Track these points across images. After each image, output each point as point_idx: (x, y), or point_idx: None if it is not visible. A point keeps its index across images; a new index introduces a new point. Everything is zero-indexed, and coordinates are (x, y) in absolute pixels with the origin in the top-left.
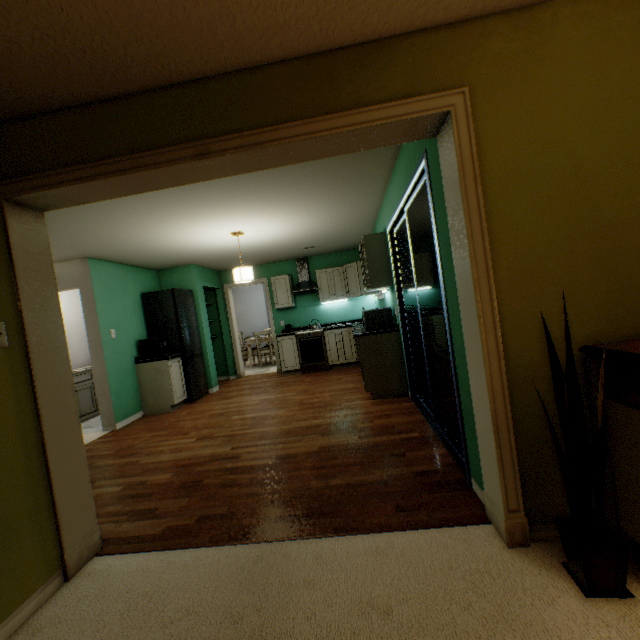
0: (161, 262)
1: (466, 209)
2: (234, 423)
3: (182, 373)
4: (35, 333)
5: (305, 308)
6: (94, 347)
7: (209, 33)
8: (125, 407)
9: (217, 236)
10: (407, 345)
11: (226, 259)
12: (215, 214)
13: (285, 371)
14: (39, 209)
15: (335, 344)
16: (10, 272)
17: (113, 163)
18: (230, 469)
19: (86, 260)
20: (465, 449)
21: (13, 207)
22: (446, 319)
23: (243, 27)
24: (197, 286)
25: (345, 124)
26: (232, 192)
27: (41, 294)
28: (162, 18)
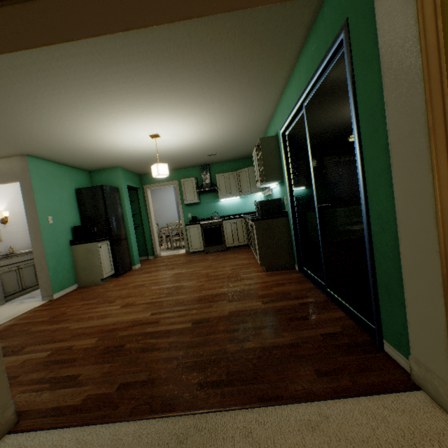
0: (92, 163)
1: (423, 45)
2: (153, 292)
3: (110, 253)
4: None
5: (207, 204)
6: (33, 231)
7: None
8: (61, 281)
9: (138, 138)
10: (295, 227)
11: (145, 163)
12: (135, 112)
13: (192, 252)
14: None
15: (231, 231)
16: None
17: None
18: (150, 333)
19: (25, 157)
20: (378, 313)
21: None
22: (362, 189)
23: None
24: (122, 184)
25: None
26: (150, 86)
27: None
28: None
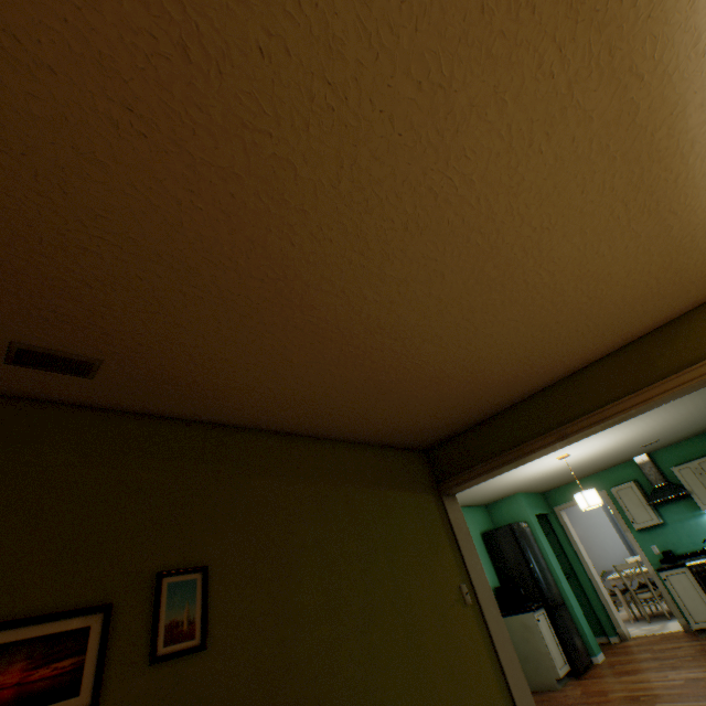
0: (489, 497)
1: None
2: None
3: (551, 630)
4: (478, 590)
5: (680, 522)
6: None
7: (548, 372)
8: None
9: (542, 464)
10: None
11: (549, 479)
12: None
13: (697, 629)
14: (453, 493)
15: None
16: (455, 543)
17: (501, 457)
18: None
19: None
20: None
21: (445, 497)
22: None
23: (568, 362)
24: (529, 515)
25: (673, 385)
26: None
27: (471, 557)
28: (523, 380)
